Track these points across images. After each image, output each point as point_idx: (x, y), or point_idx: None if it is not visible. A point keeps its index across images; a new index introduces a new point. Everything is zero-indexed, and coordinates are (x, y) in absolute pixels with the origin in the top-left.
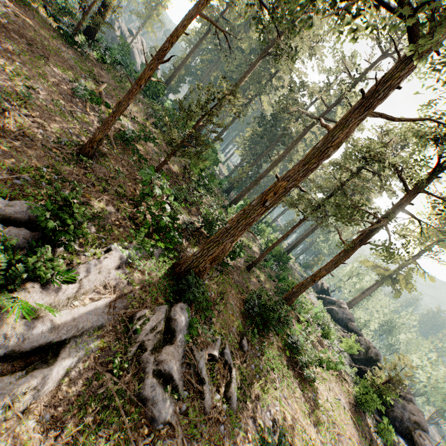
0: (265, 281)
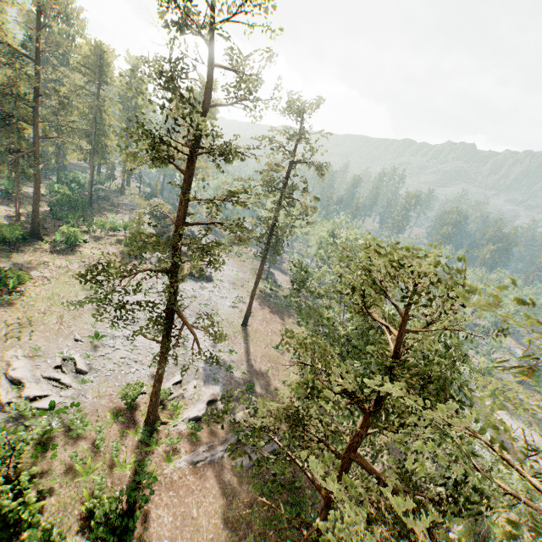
0: (49, 223)
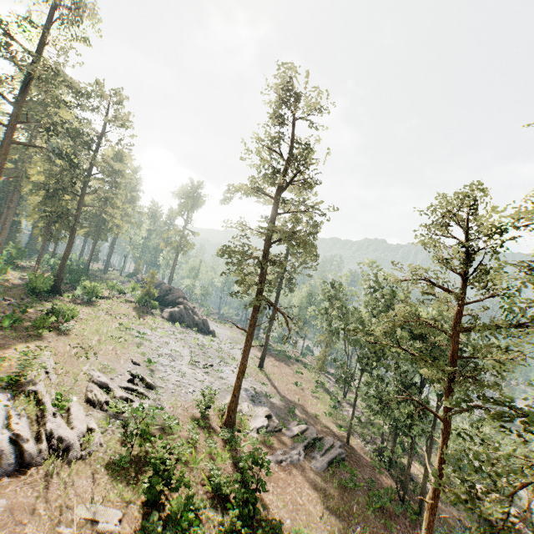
0: None
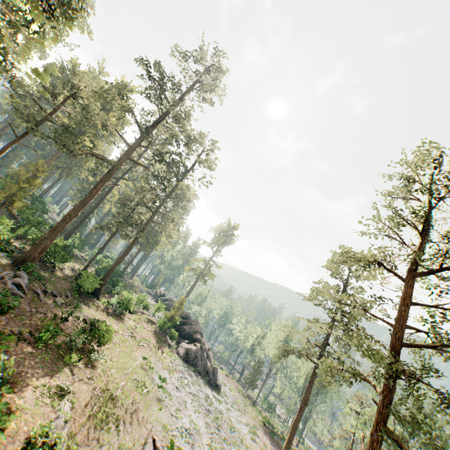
0: None
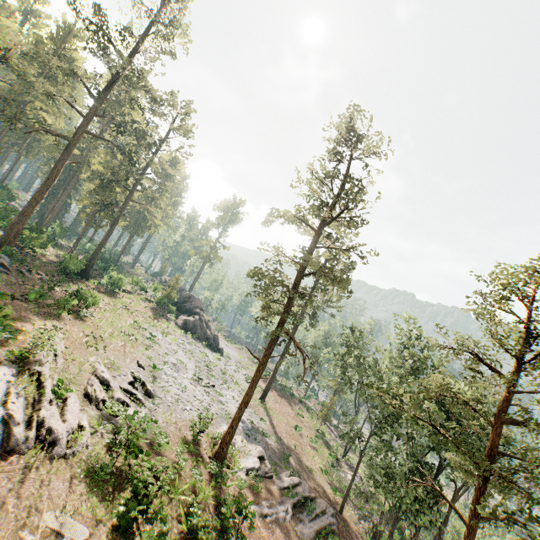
0: None
